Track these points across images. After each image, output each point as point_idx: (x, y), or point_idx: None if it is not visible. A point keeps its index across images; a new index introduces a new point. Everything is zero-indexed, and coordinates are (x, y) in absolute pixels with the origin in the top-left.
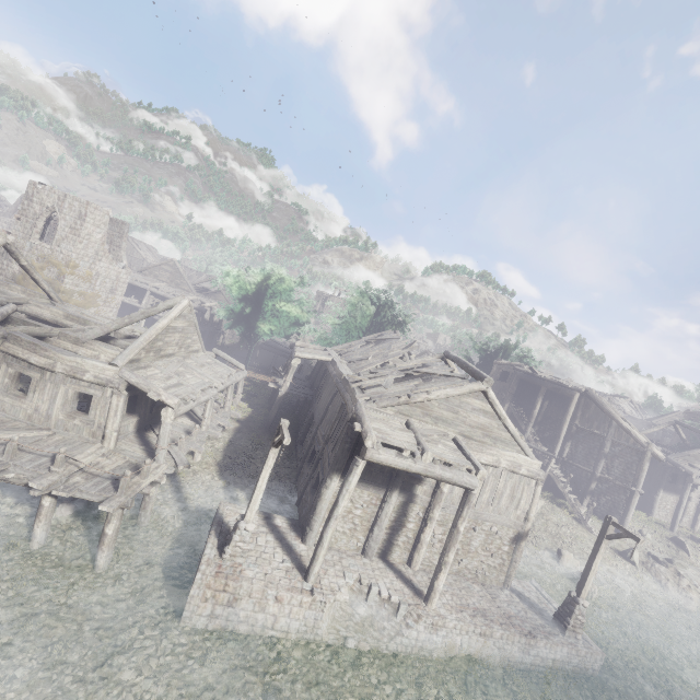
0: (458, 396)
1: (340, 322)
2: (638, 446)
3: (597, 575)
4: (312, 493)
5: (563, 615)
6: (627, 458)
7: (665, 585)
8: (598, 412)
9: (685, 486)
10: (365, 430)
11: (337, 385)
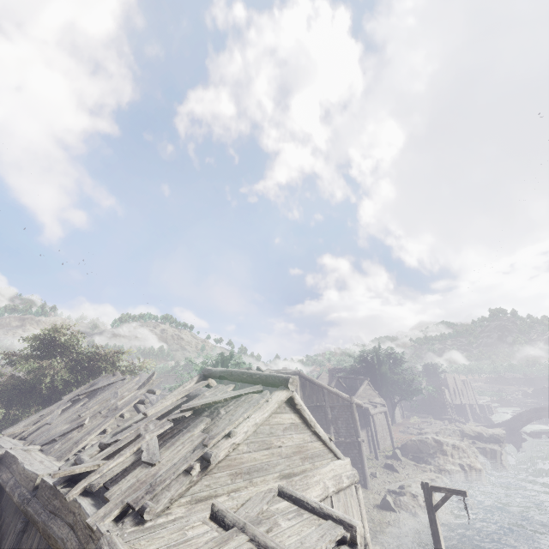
0: (266, 419)
1: (17, 388)
2: (346, 402)
3: (393, 548)
4: None
5: None
6: (344, 416)
7: (416, 513)
8: (313, 387)
9: (369, 419)
10: None
11: (24, 508)
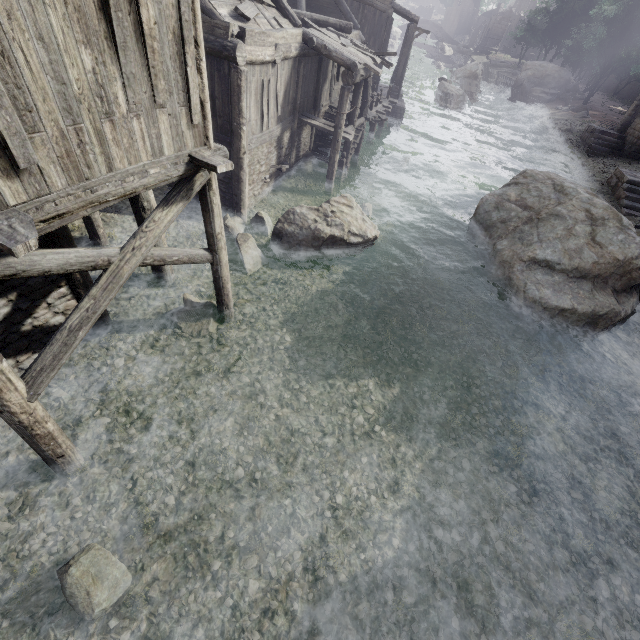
0: None
1: None
2: None
3: None
4: None
5: (394, 78)
6: None
7: None
8: None
9: None
10: (415, 16)
11: None
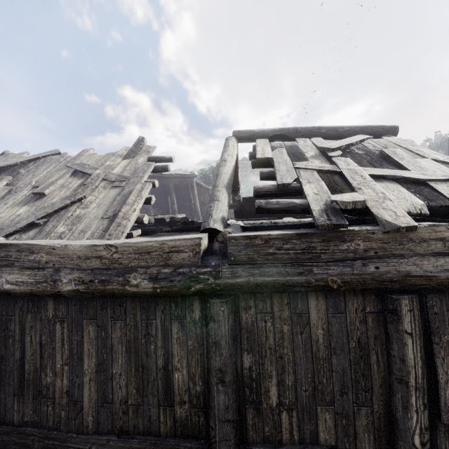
0: None
1: None
2: None
3: None
4: None
5: None
6: None
7: None
8: (200, 189)
9: None
10: None
11: (218, 284)
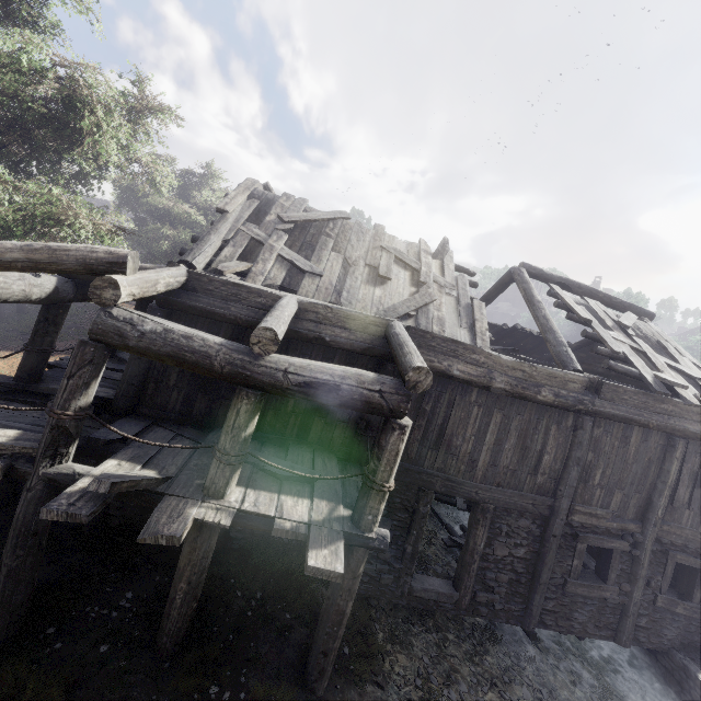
0: None
1: None
2: None
3: None
4: (680, 600)
5: None
6: None
7: None
8: None
9: None
10: None
11: (594, 408)
